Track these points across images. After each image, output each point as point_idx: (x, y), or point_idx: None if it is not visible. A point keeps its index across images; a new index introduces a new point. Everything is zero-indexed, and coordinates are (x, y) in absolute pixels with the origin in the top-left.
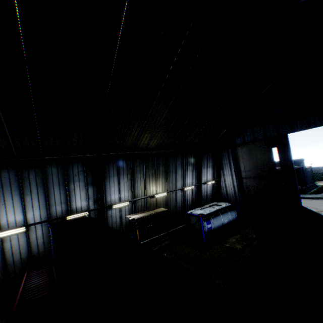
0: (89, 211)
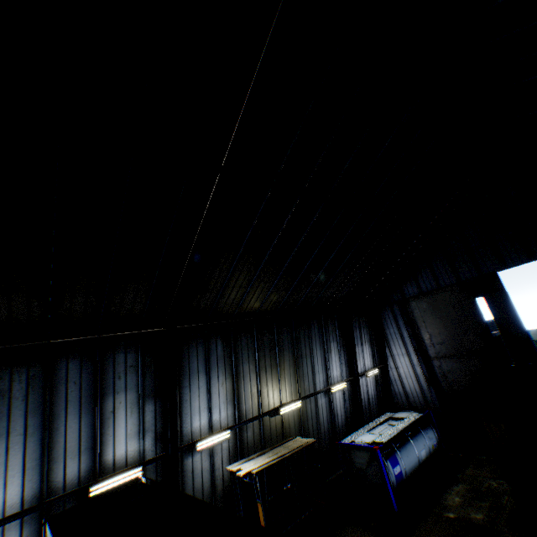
0: (144, 465)
